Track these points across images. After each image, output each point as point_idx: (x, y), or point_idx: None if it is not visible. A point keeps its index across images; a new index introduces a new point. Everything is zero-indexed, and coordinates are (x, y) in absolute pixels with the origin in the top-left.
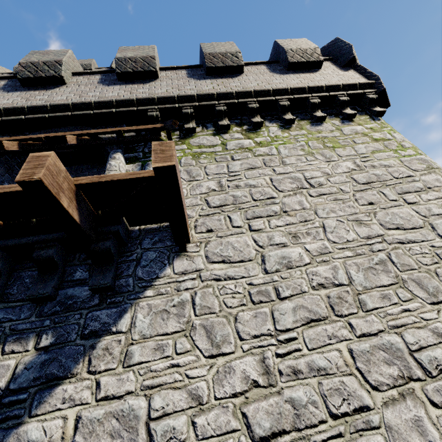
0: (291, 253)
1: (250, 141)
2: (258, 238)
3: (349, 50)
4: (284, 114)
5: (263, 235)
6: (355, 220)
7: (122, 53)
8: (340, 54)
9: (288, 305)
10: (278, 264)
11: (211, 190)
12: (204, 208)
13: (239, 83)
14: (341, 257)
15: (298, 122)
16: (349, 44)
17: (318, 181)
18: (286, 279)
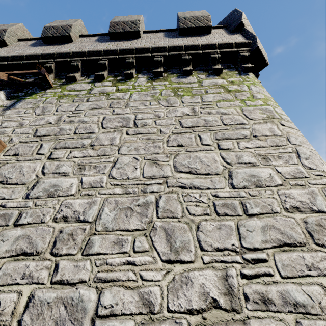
0: (64, 182)
1: (114, 88)
2: (48, 165)
3: (239, 17)
4: (156, 68)
5: (55, 163)
6: (151, 159)
7: (51, 24)
8: (233, 22)
9: (16, 233)
10: (44, 191)
11: (48, 122)
12: (29, 136)
13: (130, 44)
14: (107, 193)
15: (167, 75)
16: (241, 12)
17: (144, 122)
18: (38, 206)
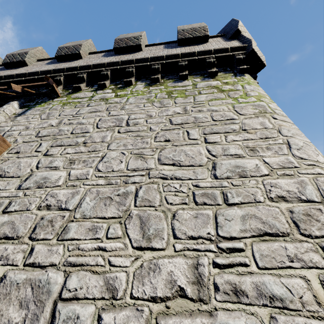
0: (54, 175)
1: (113, 94)
2: (43, 161)
3: (236, 25)
4: (154, 75)
5: (49, 159)
6: (137, 154)
7: (64, 44)
8: (230, 30)
9: (3, 219)
10: (35, 182)
11: (50, 125)
12: (31, 137)
13: (132, 56)
14: (91, 184)
15: (164, 81)
16: (237, 20)
17: (136, 122)
18: (26, 196)
